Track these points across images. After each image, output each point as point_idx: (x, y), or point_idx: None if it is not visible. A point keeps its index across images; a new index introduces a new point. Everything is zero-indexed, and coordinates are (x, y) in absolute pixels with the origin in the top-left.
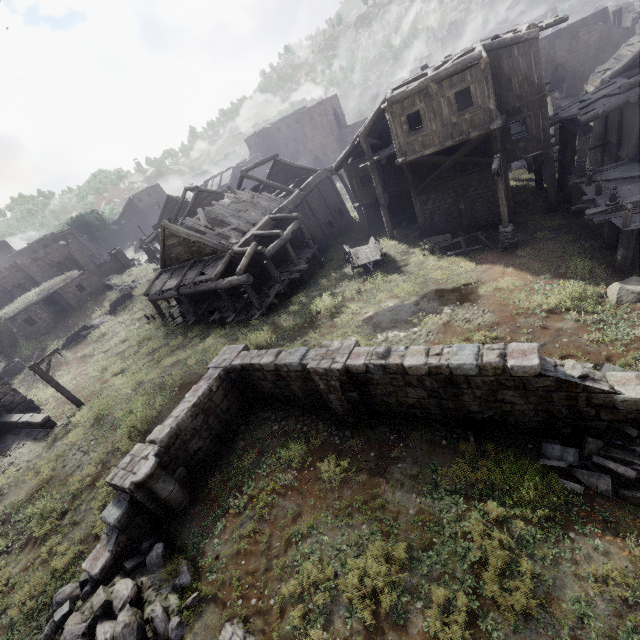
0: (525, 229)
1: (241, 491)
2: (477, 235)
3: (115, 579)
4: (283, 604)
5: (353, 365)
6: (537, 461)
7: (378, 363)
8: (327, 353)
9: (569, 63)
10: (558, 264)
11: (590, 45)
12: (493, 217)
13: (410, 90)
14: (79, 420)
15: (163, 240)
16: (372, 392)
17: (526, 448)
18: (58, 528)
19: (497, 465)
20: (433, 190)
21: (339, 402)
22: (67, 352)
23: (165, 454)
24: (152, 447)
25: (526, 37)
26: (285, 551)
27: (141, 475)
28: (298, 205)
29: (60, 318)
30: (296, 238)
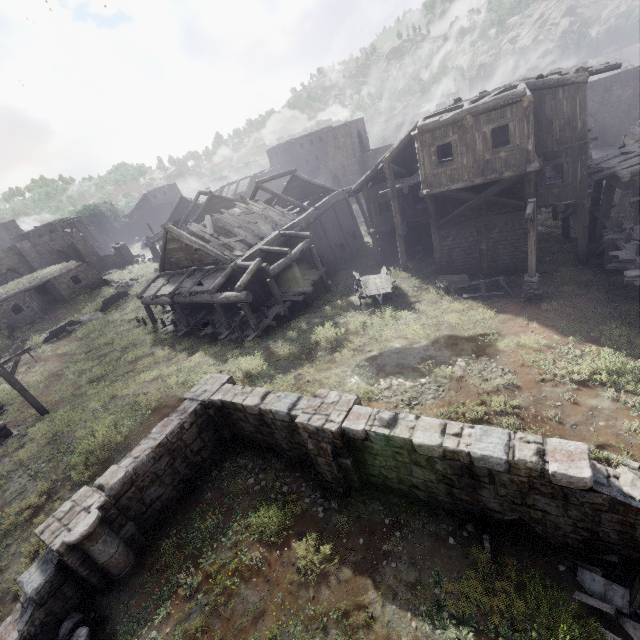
0: (550, 280)
1: (197, 563)
2: (498, 280)
3: None
4: None
5: (350, 429)
6: (571, 593)
7: (381, 432)
8: (321, 406)
9: (599, 115)
10: (589, 326)
11: (622, 100)
12: (516, 262)
13: (444, 120)
14: (36, 434)
15: (165, 243)
16: (369, 461)
17: (556, 570)
18: None
19: (521, 594)
20: (455, 226)
21: (328, 468)
22: (48, 347)
23: (113, 506)
24: (98, 495)
25: (573, 80)
26: None
27: (76, 535)
28: (311, 223)
29: (49, 309)
30: (304, 257)
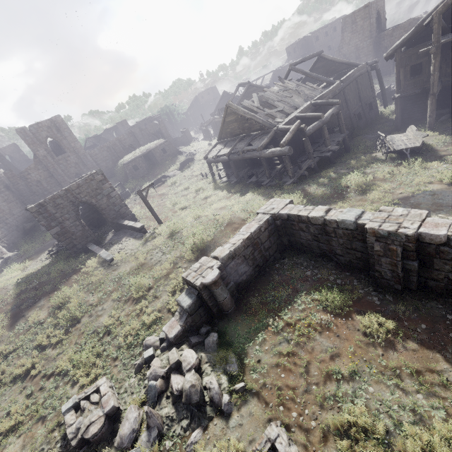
0: None
1: (278, 315)
2: None
3: (183, 346)
4: (325, 431)
5: (429, 234)
6: None
7: None
8: (390, 217)
9: None
10: None
11: None
12: None
13: None
14: (161, 232)
15: (224, 117)
16: (436, 266)
17: None
18: (146, 296)
19: None
20: None
21: (391, 267)
22: (153, 190)
23: (224, 269)
24: (216, 261)
25: None
26: (324, 383)
27: (208, 280)
28: (336, 95)
29: (151, 169)
30: (328, 124)
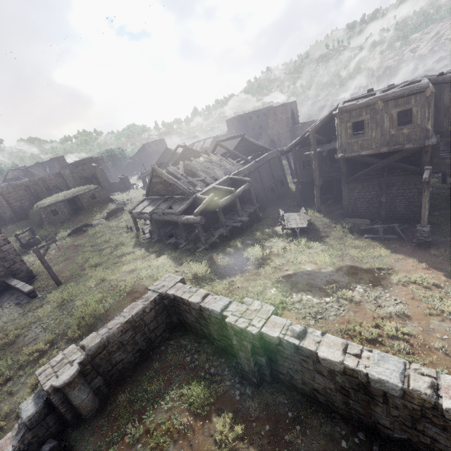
0: (439, 230)
1: (141, 418)
2: (394, 226)
3: None
4: None
5: (267, 334)
6: None
7: (292, 342)
8: (246, 312)
9: None
10: None
11: None
12: (409, 213)
13: (359, 104)
14: (51, 298)
15: (151, 178)
16: (280, 362)
17: None
18: None
19: None
20: (361, 182)
21: (247, 361)
22: (69, 239)
23: (89, 363)
24: (80, 353)
25: None
26: None
27: (60, 381)
28: (251, 172)
29: (74, 214)
30: (245, 195)
